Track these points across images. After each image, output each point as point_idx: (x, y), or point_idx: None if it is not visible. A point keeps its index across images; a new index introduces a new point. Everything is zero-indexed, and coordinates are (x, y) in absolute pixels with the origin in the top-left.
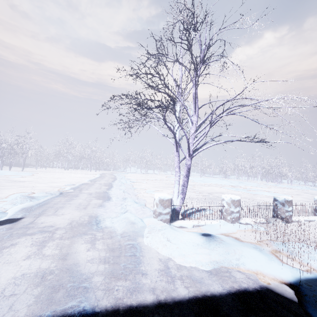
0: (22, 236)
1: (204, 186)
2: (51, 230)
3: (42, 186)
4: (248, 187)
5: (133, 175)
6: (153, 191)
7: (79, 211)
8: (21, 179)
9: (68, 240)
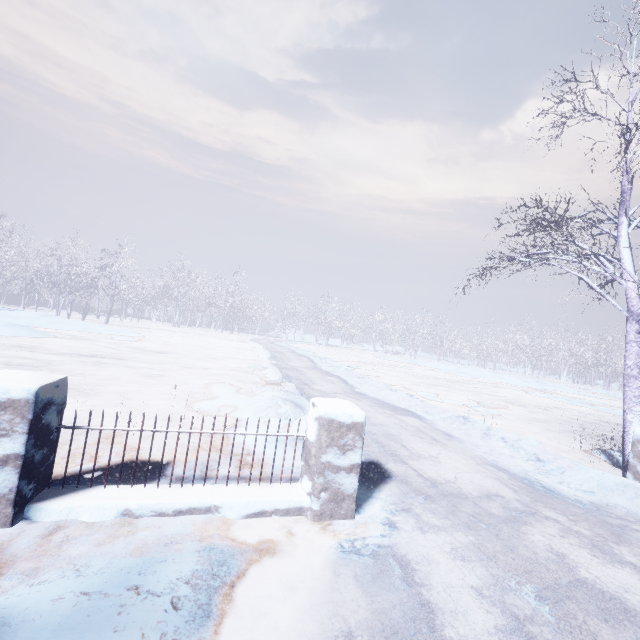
0: (511, 524)
1: (488, 388)
2: (523, 507)
3: (217, 369)
4: (570, 395)
5: (312, 348)
6: (436, 396)
7: (446, 450)
8: (140, 344)
9: (634, 547)
